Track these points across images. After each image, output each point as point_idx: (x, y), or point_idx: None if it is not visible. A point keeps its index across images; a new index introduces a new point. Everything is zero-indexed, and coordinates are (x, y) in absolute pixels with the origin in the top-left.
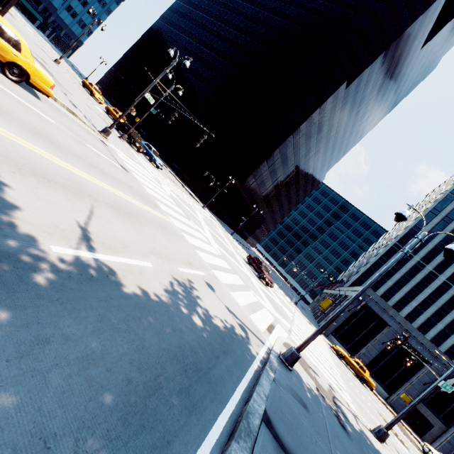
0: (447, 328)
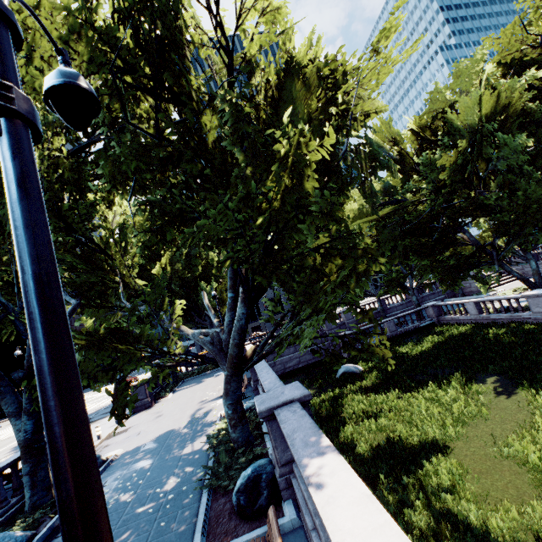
0: None
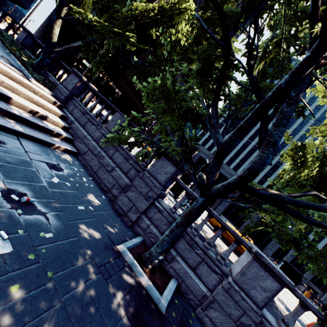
0: (240, 161)
